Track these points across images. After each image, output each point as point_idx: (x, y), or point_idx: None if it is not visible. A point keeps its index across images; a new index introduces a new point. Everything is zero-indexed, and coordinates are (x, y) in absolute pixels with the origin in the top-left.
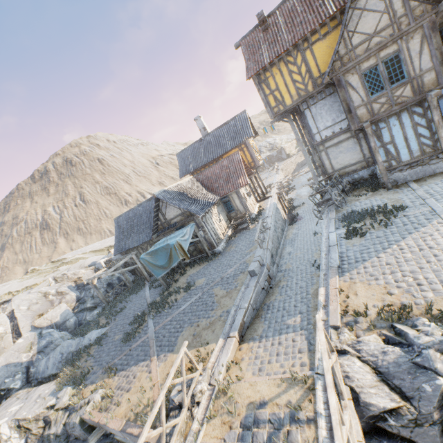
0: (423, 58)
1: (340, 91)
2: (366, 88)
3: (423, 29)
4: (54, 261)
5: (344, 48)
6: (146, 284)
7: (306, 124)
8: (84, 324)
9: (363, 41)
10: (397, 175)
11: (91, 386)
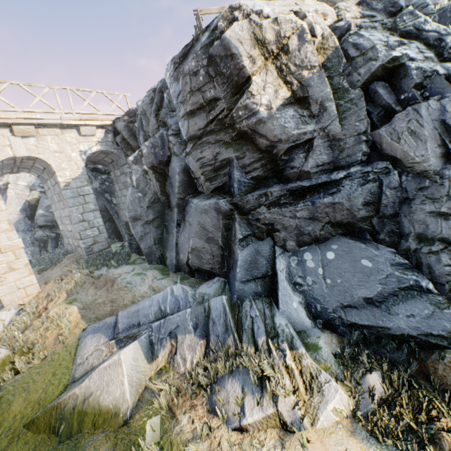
0: None
1: None
2: None
3: None
4: None
5: None
6: None
7: None
8: None
9: None
10: None
11: None
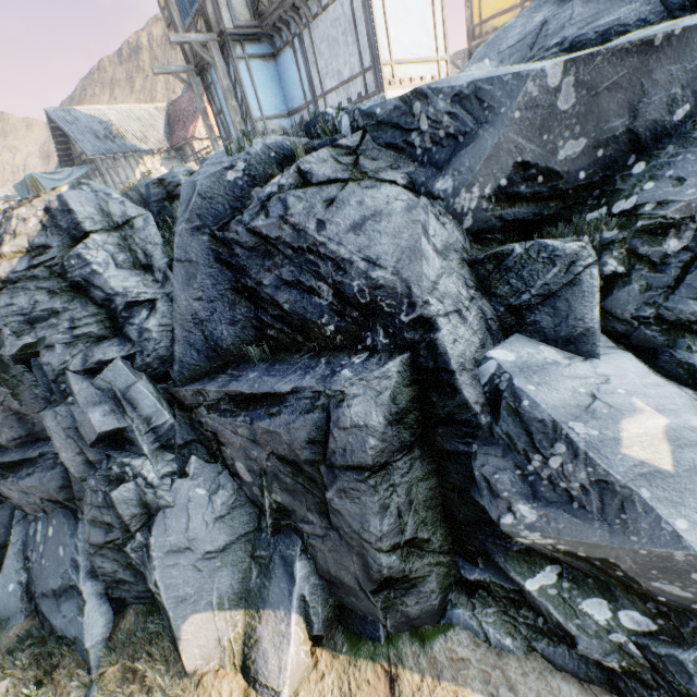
0: None
1: (165, 1)
2: (179, 7)
3: None
4: None
5: None
6: None
7: None
8: None
9: None
10: None
11: None
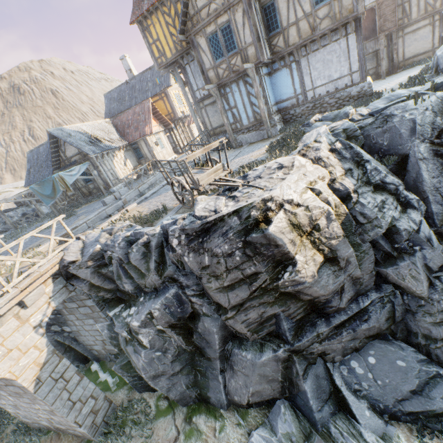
0: (246, 32)
1: (194, 51)
2: (212, 53)
3: (243, 4)
4: None
5: (192, 9)
6: (53, 215)
7: (188, 80)
8: None
9: (205, 5)
10: (242, 137)
11: None
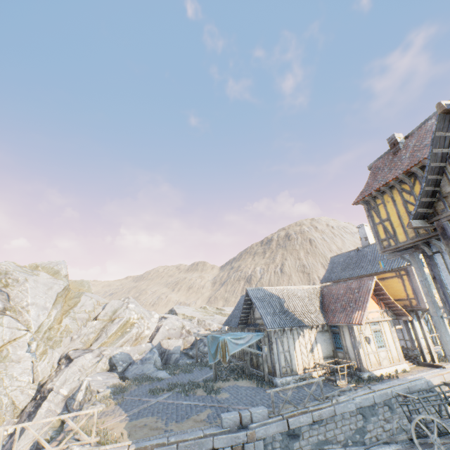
0: None
1: (446, 243)
2: None
3: None
4: (218, 308)
5: (448, 185)
6: (223, 367)
7: (436, 275)
8: (174, 364)
9: None
10: None
11: (111, 400)
